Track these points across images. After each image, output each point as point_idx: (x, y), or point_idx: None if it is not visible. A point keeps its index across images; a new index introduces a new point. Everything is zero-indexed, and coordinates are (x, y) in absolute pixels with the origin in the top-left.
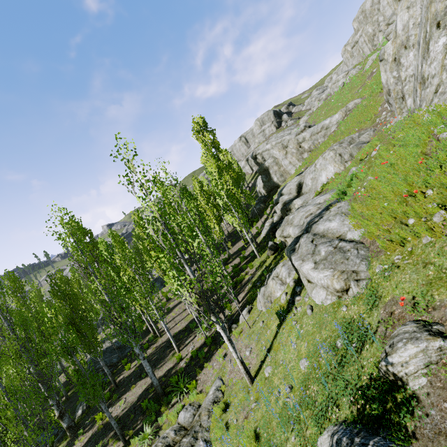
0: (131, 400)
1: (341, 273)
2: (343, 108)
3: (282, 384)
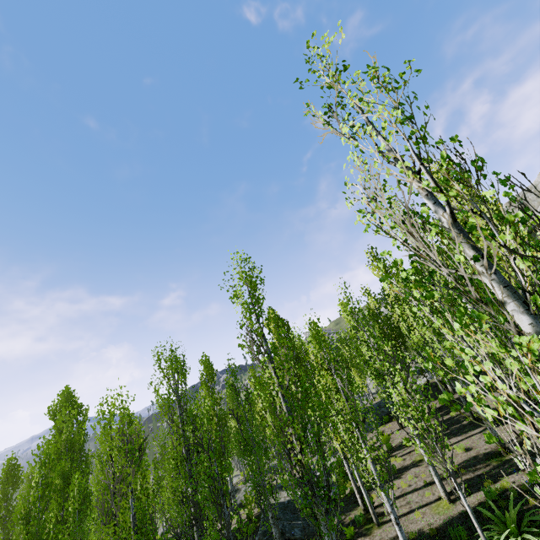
0: None
1: None
2: None
3: None
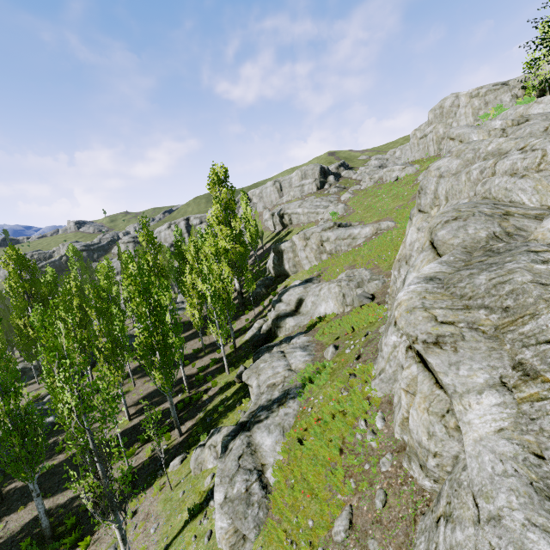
0: (13, 528)
1: (234, 532)
2: (376, 224)
3: None
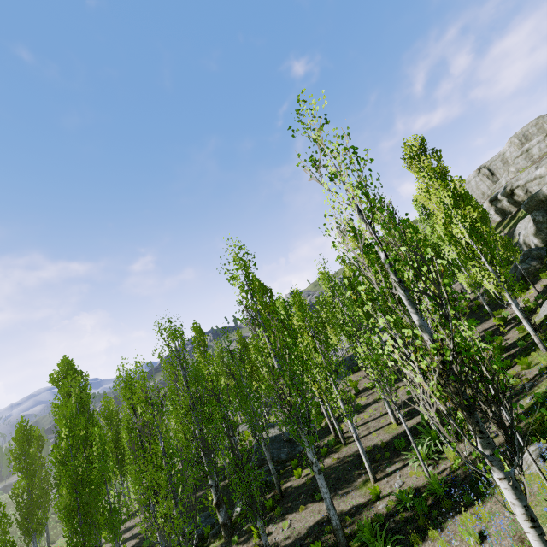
0: (298, 529)
1: None
2: None
3: None
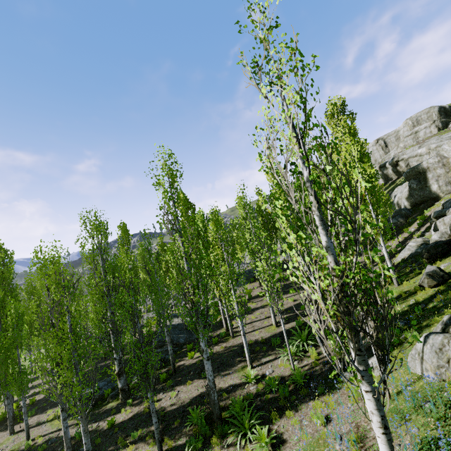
0: (183, 398)
1: None
2: None
3: None
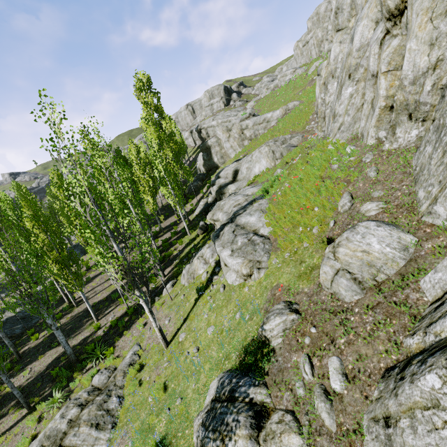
0: (38, 369)
1: (249, 262)
2: (284, 106)
3: (192, 346)
